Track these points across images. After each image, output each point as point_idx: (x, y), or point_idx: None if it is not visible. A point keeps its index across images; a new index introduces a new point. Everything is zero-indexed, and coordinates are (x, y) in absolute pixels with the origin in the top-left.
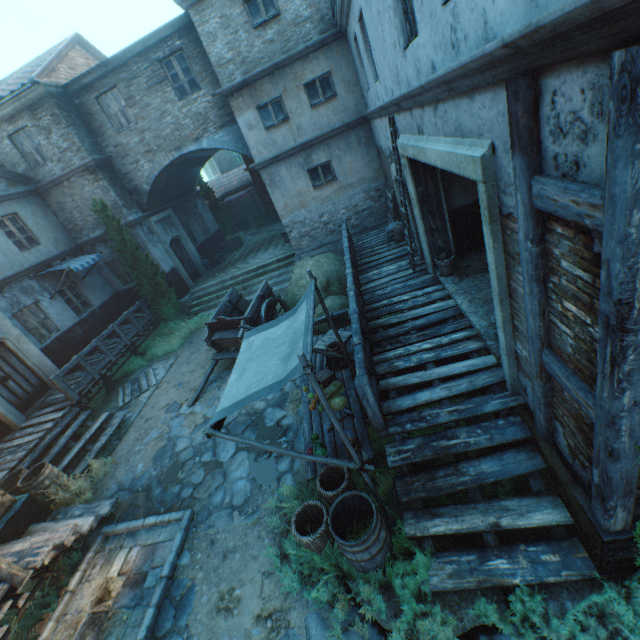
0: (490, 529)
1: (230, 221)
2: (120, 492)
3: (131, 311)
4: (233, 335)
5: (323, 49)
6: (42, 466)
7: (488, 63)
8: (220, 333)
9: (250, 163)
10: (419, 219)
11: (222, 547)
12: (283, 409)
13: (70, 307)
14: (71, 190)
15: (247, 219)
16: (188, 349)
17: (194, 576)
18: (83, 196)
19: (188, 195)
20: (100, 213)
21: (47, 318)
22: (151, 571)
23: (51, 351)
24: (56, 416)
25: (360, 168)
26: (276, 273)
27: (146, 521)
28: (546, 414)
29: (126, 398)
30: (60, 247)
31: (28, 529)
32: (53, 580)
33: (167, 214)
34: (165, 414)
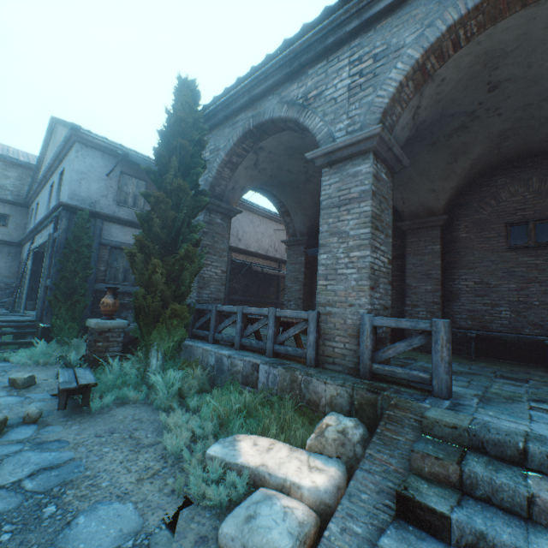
0: (0, 341)
1: None
2: None
3: None
4: None
5: (12, 205)
6: None
7: (53, 212)
8: None
9: None
10: (28, 281)
11: None
12: None
13: None
14: None
15: None
16: None
17: None
18: None
19: None
20: None
21: None
22: None
23: None
24: None
25: (2, 267)
26: None
27: None
28: (43, 307)
29: None
30: None
31: None
32: None
33: None
34: None
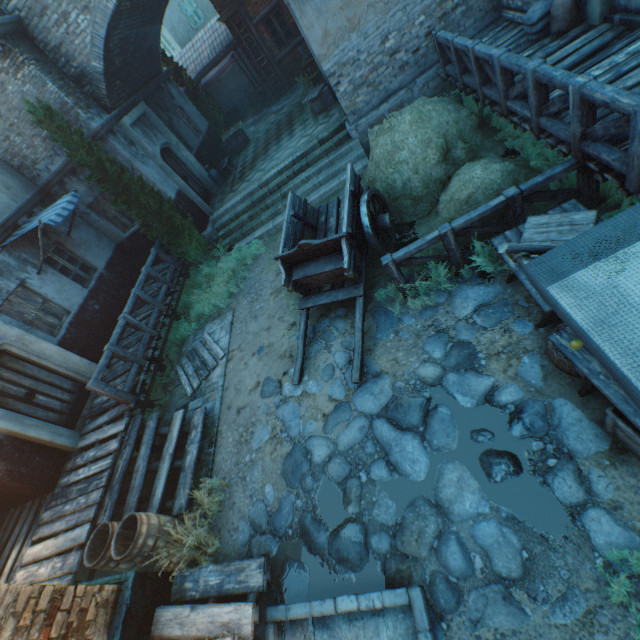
0: None
1: (219, 112)
2: (258, 537)
3: (149, 264)
4: (328, 267)
5: None
6: (132, 517)
7: None
8: (302, 268)
9: (222, 6)
10: None
11: None
12: (482, 374)
13: (69, 278)
14: None
15: (236, 107)
16: (243, 298)
17: None
18: (10, 104)
19: (156, 79)
20: (47, 124)
21: (46, 301)
22: None
23: (71, 342)
24: (117, 430)
25: None
26: (324, 161)
27: (339, 606)
28: None
29: (192, 381)
30: (17, 197)
31: (154, 617)
32: None
33: (141, 111)
34: (262, 400)
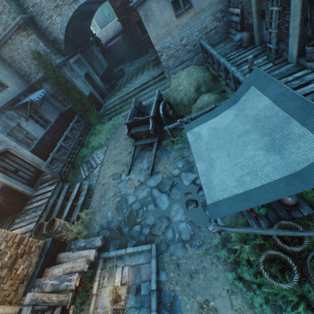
0: None
1: (114, 59)
2: (102, 230)
3: (74, 122)
4: (144, 129)
5: None
6: (53, 220)
7: None
8: (135, 129)
9: (119, 15)
10: (297, 10)
11: (186, 269)
12: (193, 173)
13: (38, 125)
14: (14, 46)
15: (122, 58)
16: (112, 140)
17: (173, 289)
18: (23, 49)
19: (87, 43)
20: (38, 59)
21: (27, 133)
22: (142, 284)
23: (36, 152)
24: (51, 188)
25: None
26: (154, 87)
27: (127, 251)
28: None
29: (86, 173)
30: (20, 88)
31: (57, 256)
32: (82, 288)
33: (78, 57)
34: (112, 181)
